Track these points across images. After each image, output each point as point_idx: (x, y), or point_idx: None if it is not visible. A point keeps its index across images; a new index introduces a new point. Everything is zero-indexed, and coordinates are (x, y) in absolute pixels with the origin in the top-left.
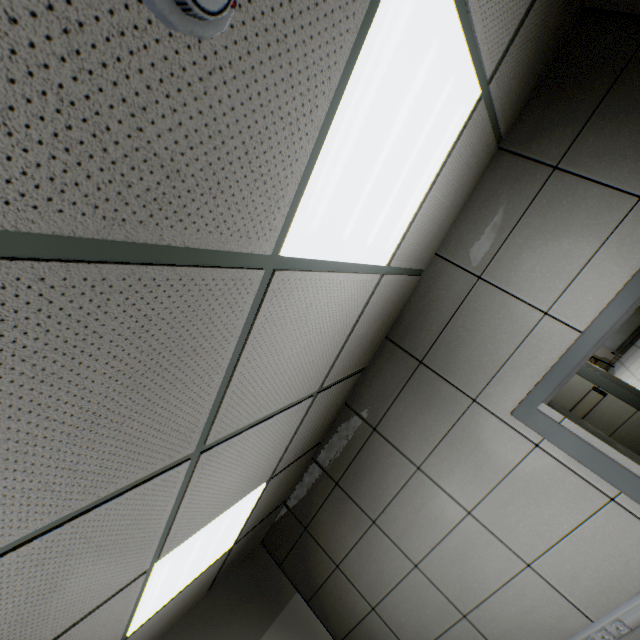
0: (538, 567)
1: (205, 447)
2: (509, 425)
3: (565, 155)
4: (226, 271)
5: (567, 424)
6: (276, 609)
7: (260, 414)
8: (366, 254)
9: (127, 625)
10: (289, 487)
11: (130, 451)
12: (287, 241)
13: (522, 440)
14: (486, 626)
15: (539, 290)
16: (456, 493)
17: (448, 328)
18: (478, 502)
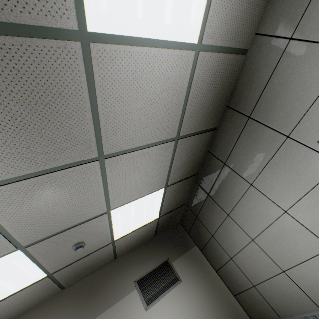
0: None
1: (106, 156)
2: (316, 151)
3: None
4: (50, 41)
5: None
6: (185, 250)
7: (135, 144)
8: (170, 32)
9: (112, 235)
10: (185, 196)
11: (56, 147)
12: (86, 20)
13: None
14: (298, 279)
15: None
16: (276, 199)
17: (266, 88)
18: (291, 205)
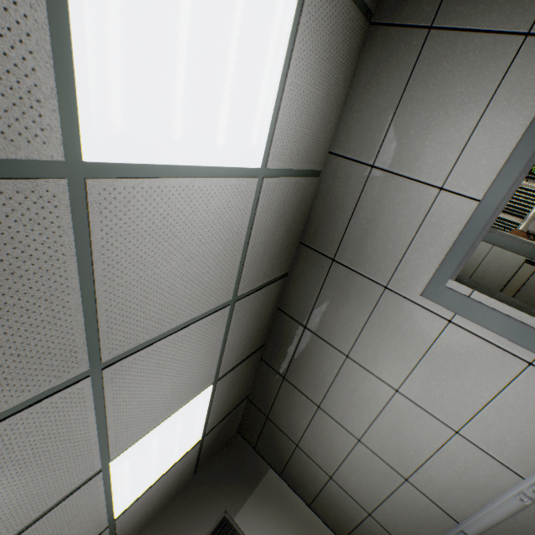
0: (466, 433)
1: (106, 364)
2: (421, 306)
3: (439, 10)
4: None
5: (476, 296)
6: (253, 483)
7: (163, 327)
8: (223, 155)
9: (110, 511)
10: (246, 385)
11: None
12: (82, 143)
13: (435, 318)
14: (426, 487)
15: (431, 166)
16: (383, 374)
17: (352, 223)
18: (403, 380)
